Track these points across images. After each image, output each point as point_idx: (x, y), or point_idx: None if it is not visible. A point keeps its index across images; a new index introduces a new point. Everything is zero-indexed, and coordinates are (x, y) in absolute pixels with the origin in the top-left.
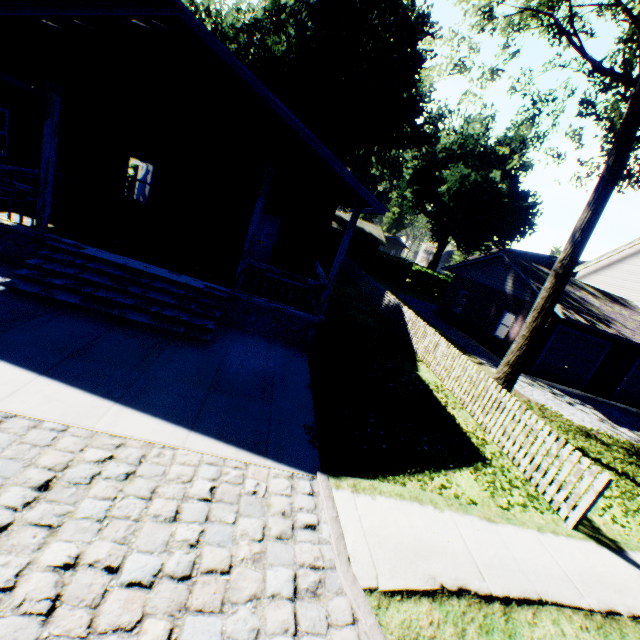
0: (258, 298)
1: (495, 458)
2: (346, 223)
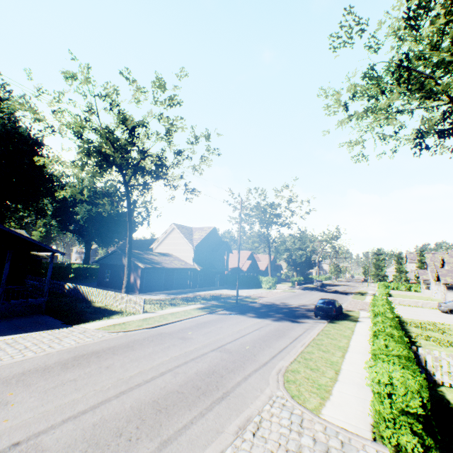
0: (13, 300)
1: (125, 311)
2: None
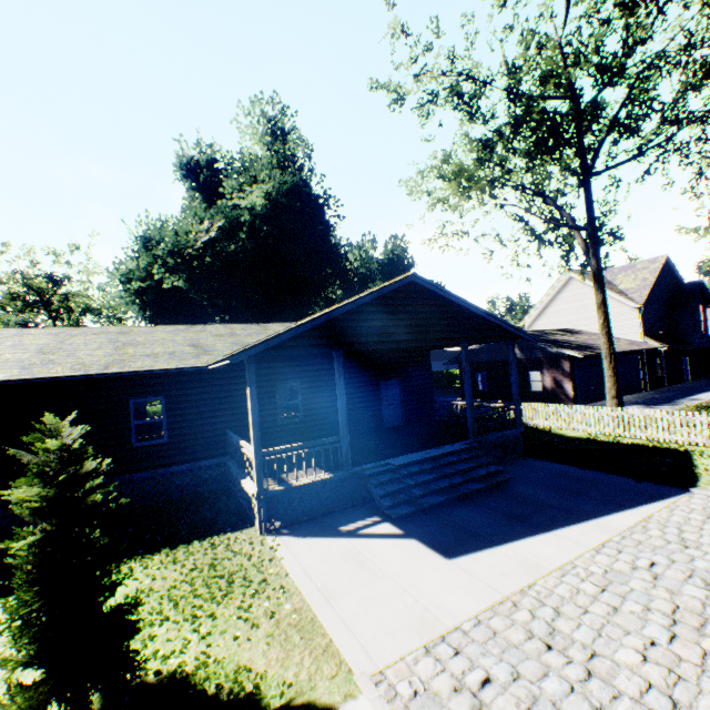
0: (486, 435)
1: (684, 447)
2: None
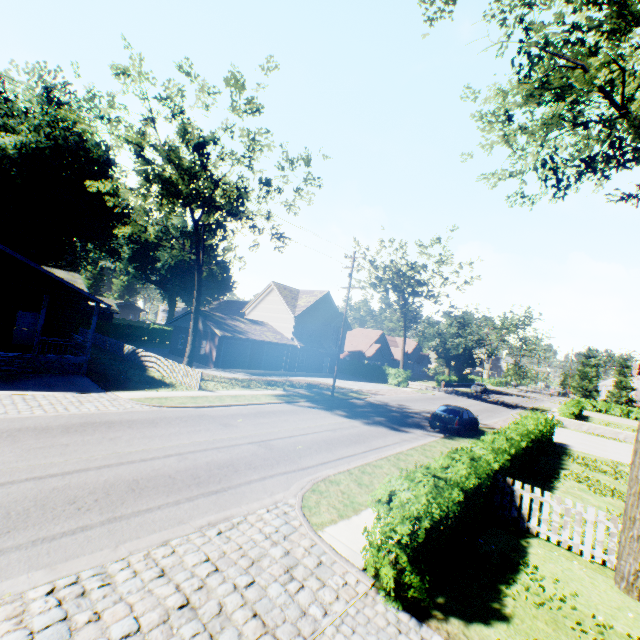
0: (50, 355)
1: (179, 385)
2: None
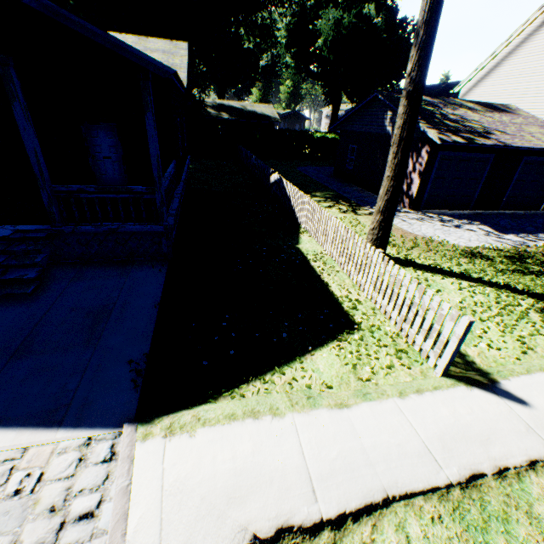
0: (87, 225)
1: (366, 319)
2: (237, 111)
